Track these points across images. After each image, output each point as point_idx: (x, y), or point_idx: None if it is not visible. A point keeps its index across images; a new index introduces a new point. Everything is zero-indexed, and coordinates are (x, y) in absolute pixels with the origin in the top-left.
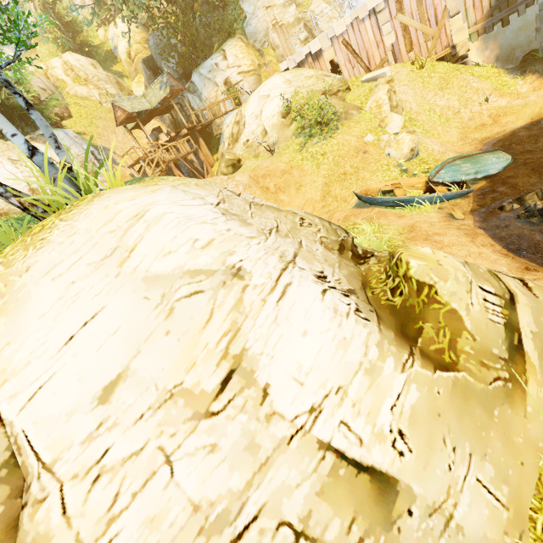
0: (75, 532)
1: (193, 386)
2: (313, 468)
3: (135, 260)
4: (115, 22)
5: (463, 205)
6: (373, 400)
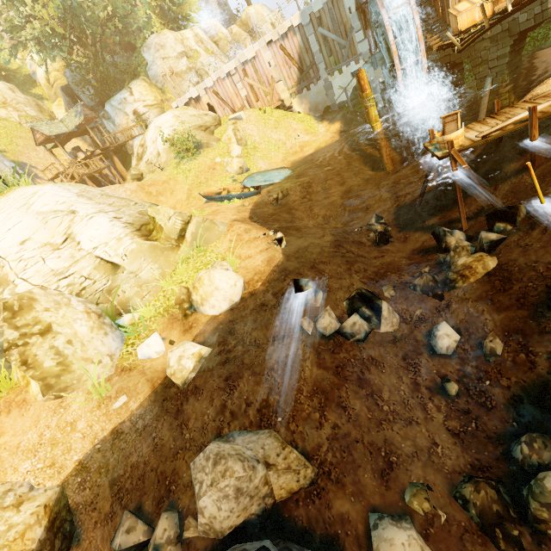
0: (14, 272)
1: (54, 242)
2: (93, 262)
3: (33, 207)
4: (32, 56)
5: (255, 199)
6: (118, 247)
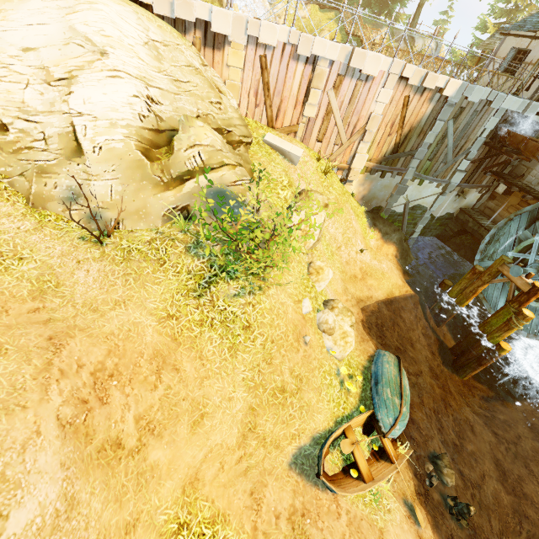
0: None
1: None
2: None
3: None
4: None
5: (405, 474)
6: None
